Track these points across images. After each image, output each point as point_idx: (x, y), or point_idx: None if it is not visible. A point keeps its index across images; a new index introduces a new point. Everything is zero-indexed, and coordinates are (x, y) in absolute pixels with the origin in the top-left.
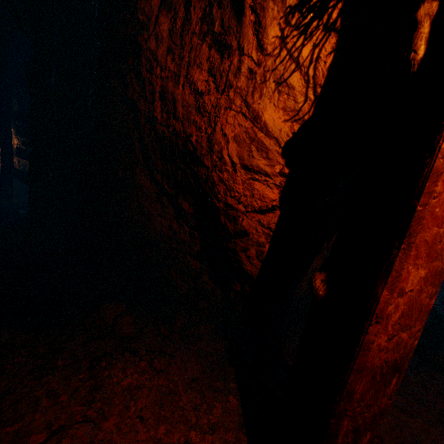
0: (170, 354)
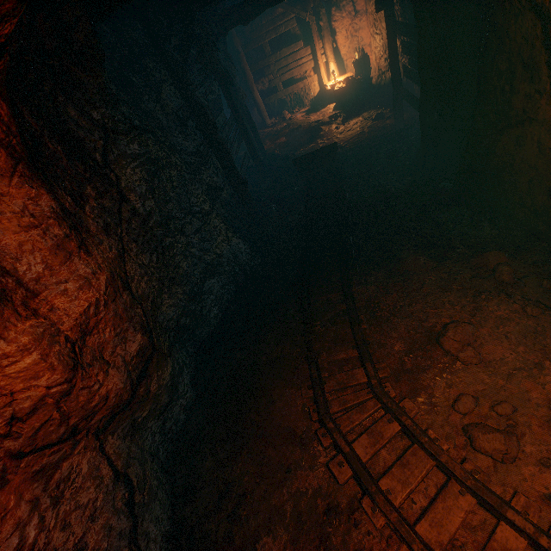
0: (546, 306)
